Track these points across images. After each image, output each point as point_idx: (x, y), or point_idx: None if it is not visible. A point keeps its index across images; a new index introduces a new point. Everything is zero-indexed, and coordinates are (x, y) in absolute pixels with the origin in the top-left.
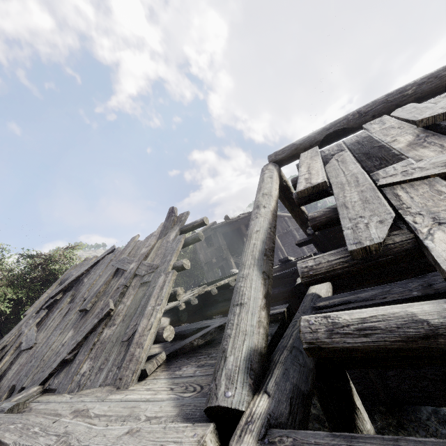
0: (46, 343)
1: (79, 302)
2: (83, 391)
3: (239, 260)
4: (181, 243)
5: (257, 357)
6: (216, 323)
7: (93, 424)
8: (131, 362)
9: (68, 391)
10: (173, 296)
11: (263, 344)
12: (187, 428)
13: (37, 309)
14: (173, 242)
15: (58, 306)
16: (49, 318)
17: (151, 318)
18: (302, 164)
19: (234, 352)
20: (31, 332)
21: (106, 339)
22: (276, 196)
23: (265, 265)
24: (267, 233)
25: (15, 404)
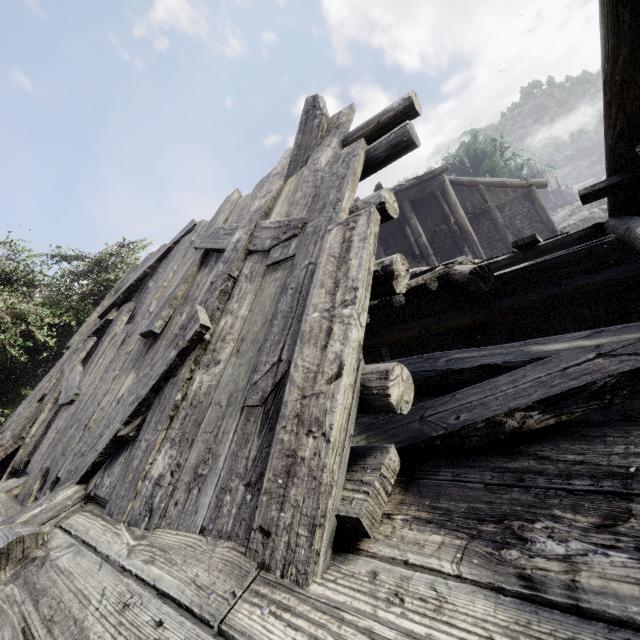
0: (92, 395)
1: (141, 321)
2: (159, 535)
3: None
4: (359, 160)
5: None
6: (513, 356)
7: None
8: (291, 479)
9: (127, 519)
10: (379, 281)
11: None
12: None
13: (84, 338)
14: (335, 163)
15: (109, 330)
16: (97, 351)
17: (331, 344)
18: None
19: None
20: (73, 374)
21: (203, 396)
22: None
23: None
24: None
25: (12, 541)
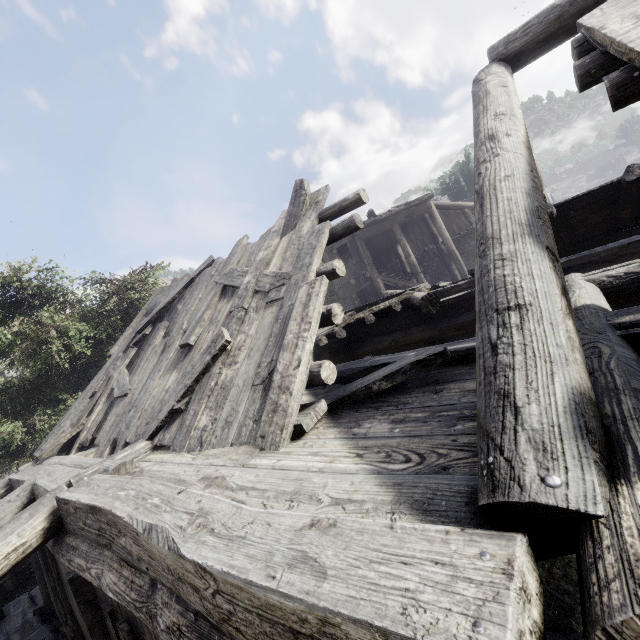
0: (144, 389)
1: (176, 336)
2: (208, 451)
3: (390, 280)
4: (325, 236)
5: (590, 408)
6: (399, 358)
7: (238, 500)
8: (275, 413)
9: (187, 449)
10: (326, 317)
11: (588, 383)
12: (453, 537)
13: (123, 348)
14: (311, 235)
15: (150, 342)
16: (141, 358)
17: (296, 351)
18: (605, 22)
19: (538, 398)
20: (122, 375)
21: (228, 382)
22: (522, 119)
23: (545, 236)
24: (530, 180)
25: (121, 463)
